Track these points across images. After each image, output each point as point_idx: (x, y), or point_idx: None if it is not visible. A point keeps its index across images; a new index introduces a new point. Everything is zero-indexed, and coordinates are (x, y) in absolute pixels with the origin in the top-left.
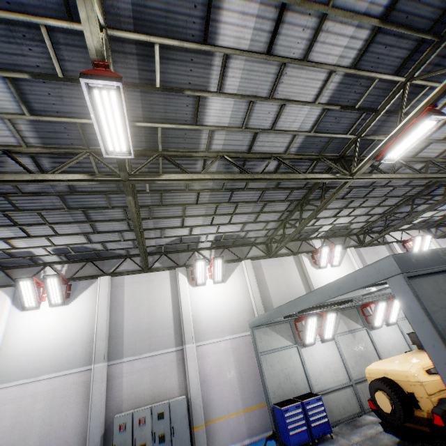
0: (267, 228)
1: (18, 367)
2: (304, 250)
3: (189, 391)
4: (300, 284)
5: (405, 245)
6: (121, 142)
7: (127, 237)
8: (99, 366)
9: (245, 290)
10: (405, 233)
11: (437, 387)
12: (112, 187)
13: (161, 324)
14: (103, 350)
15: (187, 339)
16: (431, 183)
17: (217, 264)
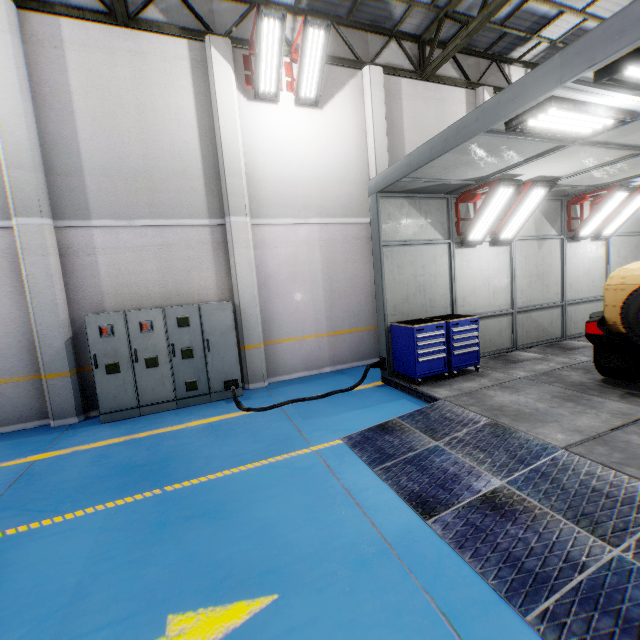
0: None
1: None
2: (489, 84)
3: (238, 295)
4: None
5: None
6: None
7: None
8: (31, 222)
9: (360, 138)
10: None
11: None
12: None
13: (174, 167)
14: (34, 193)
15: (234, 207)
16: None
17: (312, 45)
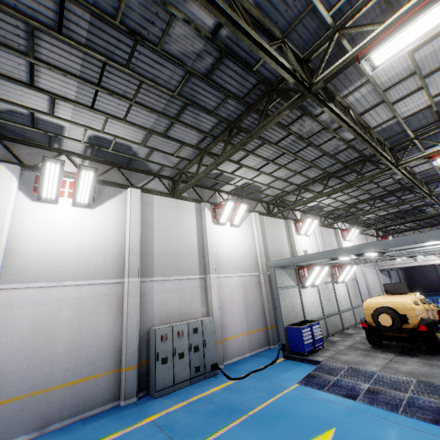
0: (283, 190)
1: (34, 267)
2: (290, 217)
3: (212, 313)
4: (287, 244)
5: (342, 233)
6: (387, 56)
7: (181, 154)
8: (133, 280)
9: (252, 239)
10: (343, 224)
11: (418, 312)
12: (242, 91)
13: (187, 252)
14: (137, 266)
15: (211, 270)
16: (393, 191)
17: (241, 209)
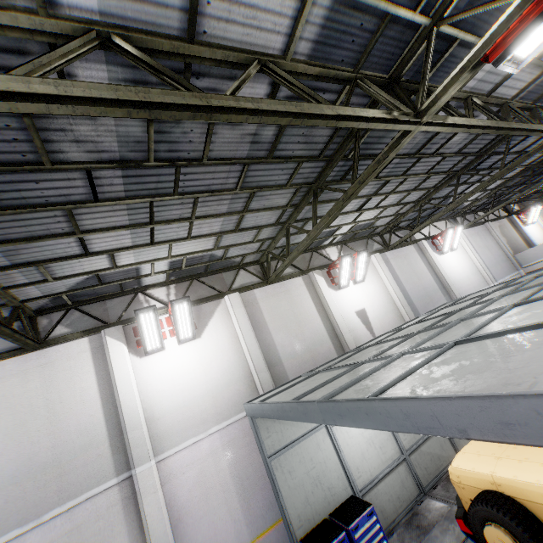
0: (259, 239)
1: None
2: (316, 265)
3: None
4: (316, 317)
5: (435, 242)
6: None
7: None
8: None
9: (235, 344)
10: (432, 226)
11: None
12: None
13: (81, 443)
14: None
15: (138, 457)
16: (486, 150)
17: (180, 311)
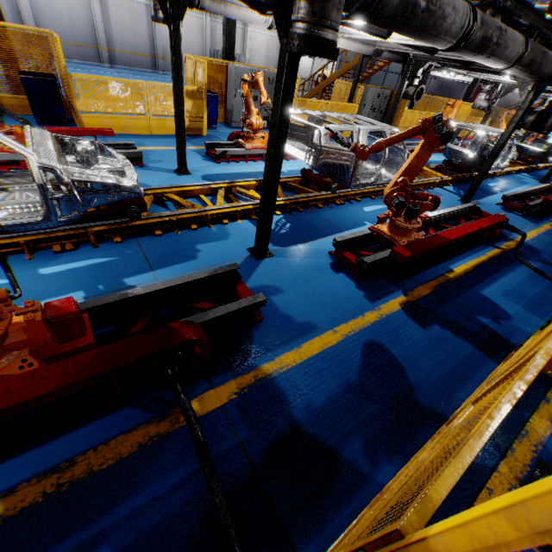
0: None
1: None
2: None
3: (245, 54)
4: None
5: None
6: None
7: None
8: (208, 20)
9: None
10: None
11: None
12: None
13: None
14: None
15: (249, 25)
16: None
17: None
